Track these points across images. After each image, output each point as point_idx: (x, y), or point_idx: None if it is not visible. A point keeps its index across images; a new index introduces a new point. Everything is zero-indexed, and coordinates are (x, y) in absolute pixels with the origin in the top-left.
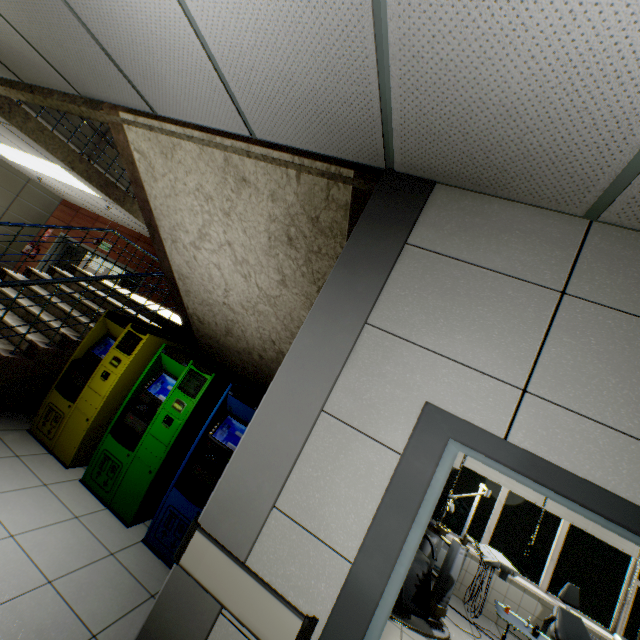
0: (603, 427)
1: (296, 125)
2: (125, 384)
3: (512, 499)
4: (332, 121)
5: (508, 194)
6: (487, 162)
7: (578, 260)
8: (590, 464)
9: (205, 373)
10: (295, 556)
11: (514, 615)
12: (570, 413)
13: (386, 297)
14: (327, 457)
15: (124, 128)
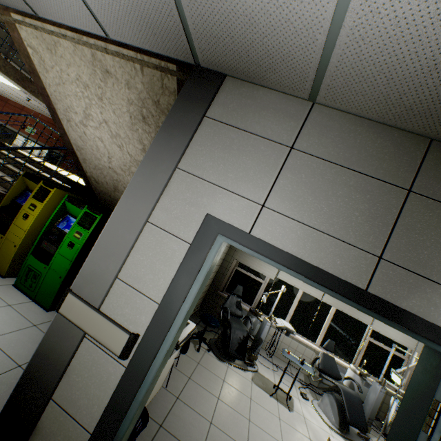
0: (301, 224)
1: (132, 28)
2: (41, 222)
3: (305, 296)
4: (153, 25)
5: (267, 84)
6: (249, 59)
7: (303, 128)
8: (292, 244)
9: (96, 214)
10: (128, 304)
11: (293, 355)
12: (285, 217)
13: (190, 151)
14: (149, 248)
15: (17, 27)
